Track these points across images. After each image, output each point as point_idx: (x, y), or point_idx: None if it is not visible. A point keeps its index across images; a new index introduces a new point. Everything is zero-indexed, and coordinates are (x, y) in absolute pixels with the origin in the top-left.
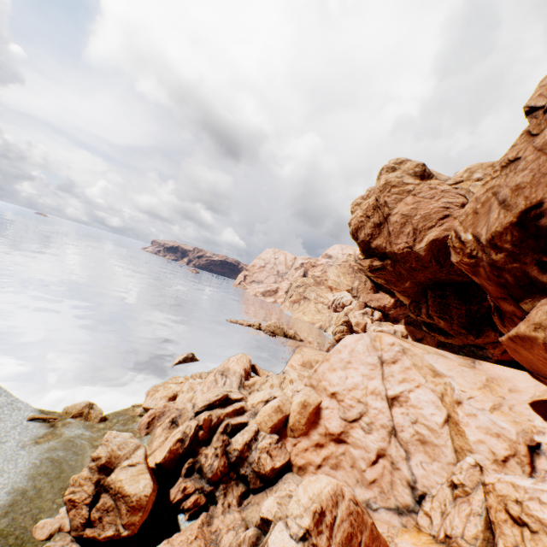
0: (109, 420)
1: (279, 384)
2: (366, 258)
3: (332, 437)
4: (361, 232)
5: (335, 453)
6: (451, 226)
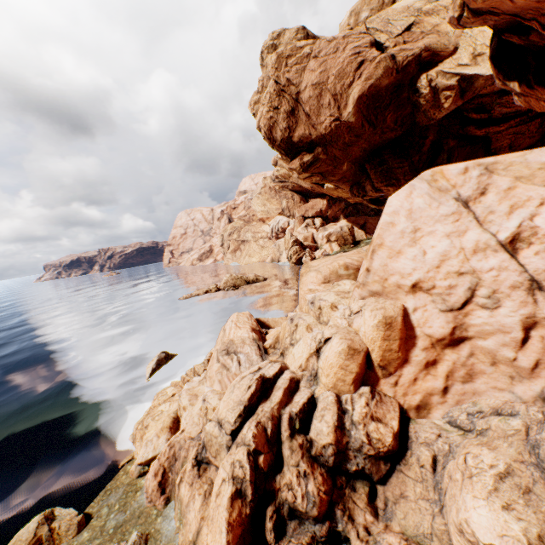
0: (94, 515)
1: (315, 320)
2: (292, 160)
3: (444, 342)
4: (276, 131)
5: (459, 361)
6: (371, 73)
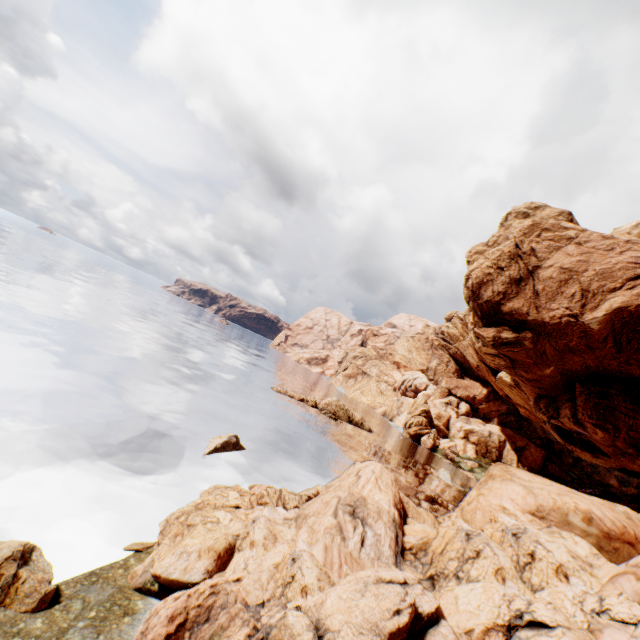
0: (64, 599)
1: (513, 568)
2: (485, 326)
3: None
4: (486, 289)
5: None
6: None
